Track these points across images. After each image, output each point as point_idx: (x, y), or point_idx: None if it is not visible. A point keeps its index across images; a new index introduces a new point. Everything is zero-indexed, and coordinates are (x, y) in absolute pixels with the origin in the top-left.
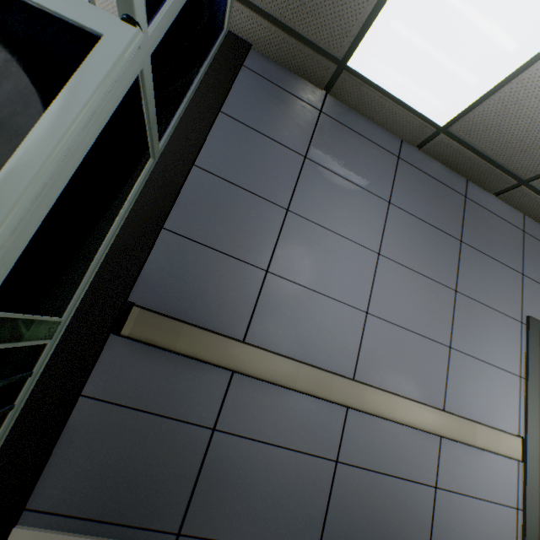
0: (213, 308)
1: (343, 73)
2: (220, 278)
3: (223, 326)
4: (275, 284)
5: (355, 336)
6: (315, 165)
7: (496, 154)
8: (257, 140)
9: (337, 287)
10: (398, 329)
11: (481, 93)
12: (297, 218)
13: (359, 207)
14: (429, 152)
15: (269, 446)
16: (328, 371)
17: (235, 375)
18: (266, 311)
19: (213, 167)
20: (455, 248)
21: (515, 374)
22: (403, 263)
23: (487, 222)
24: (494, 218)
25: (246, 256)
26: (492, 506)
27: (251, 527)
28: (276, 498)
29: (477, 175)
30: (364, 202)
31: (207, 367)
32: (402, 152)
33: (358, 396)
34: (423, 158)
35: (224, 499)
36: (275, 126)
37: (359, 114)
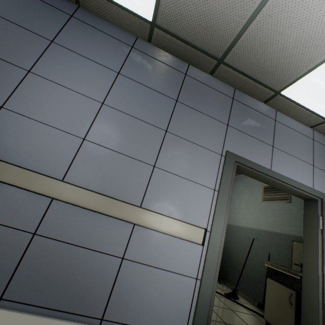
0: None
1: None
2: None
3: None
4: (7, 116)
5: (71, 153)
6: (59, 47)
7: (193, 40)
8: (14, 29)
9: (62, 121)
10: (110, 151)
11: None
12: (36, 77)
13: (92, 74)
14: (157, 44)
15: None
16: (34, 171)
17: None
18: None
19: None
20: (171, 105)
21: (210, 188)
22: (123, 111)
23: (202, 91)
24: (209, 89)
25: None
26: (173, 275)
27: None
28: None
29: (192, 59)
30: (97, 71)
31: None
32: (136, 44)
33: (57, 190)
34: (154, 49)
35: None
36: (31, 22)
37: (104, 20)
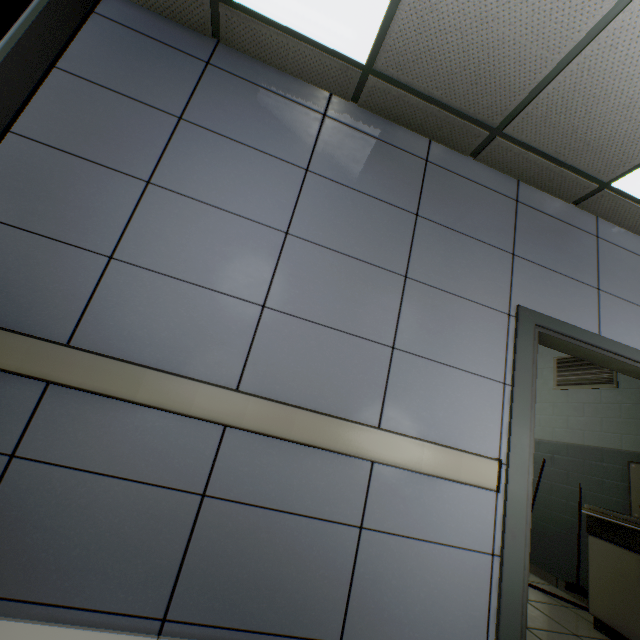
0: (25, 304)
1: (222, 7)
2: (39, 267)
3: (37, 327)
4: (123, 274)
5: (244, 336)
6: (195, 128)
7: (446, 95)
8: (109, 100)
9: (220, 275)
10: (312, 326)
11: (385, 3)
12: (163, 192)
13: (260, 177)
14: (370, 106)
15: (98, 477)
16: (189, 378)
17: (52, 388)
18: (106, 307)
19: (38, 133)
20: (407, 224)
21: (496, 380)
22: (325, 244)
23: (459, 191)
24: (471, 186)
25: (81, 239)
26: (452, 552)
27: (60, 581)
28: (104, 543)
29: (439, 130)
30: (269, 170)
31: (10, 378)
32: (330, 109)
33: (234, 410)
34: (364, 115)
35: (22, 544)
36: (137, 82)
37: (266, 65)
